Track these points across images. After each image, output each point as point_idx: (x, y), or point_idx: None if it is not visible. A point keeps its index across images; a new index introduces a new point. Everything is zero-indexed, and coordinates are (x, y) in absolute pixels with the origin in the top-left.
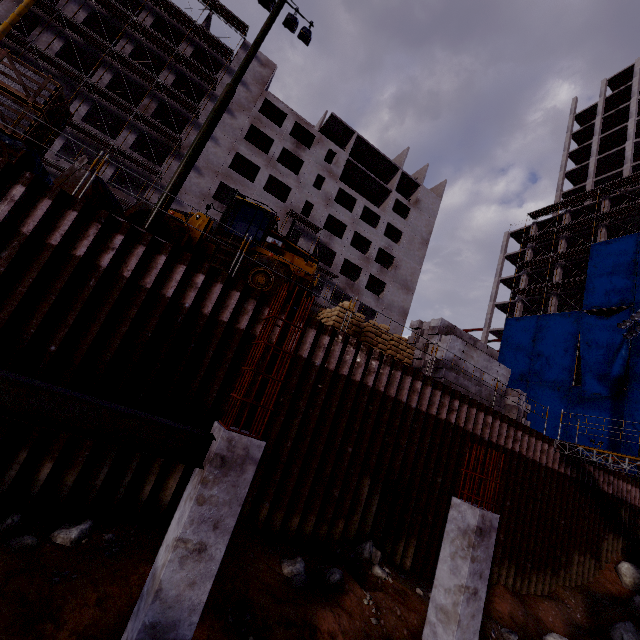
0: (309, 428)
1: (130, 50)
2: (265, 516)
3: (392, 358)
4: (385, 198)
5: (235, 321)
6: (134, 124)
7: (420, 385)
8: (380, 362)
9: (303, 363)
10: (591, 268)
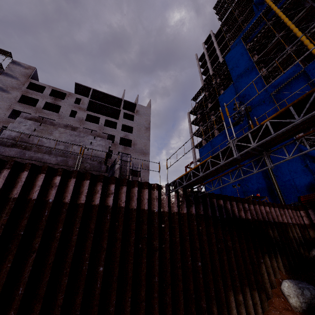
0: None
1: None
2: None
3: None
4: (119, 114)
5: None
6: None
7: None
8: None
9: None
10: (222, 107)
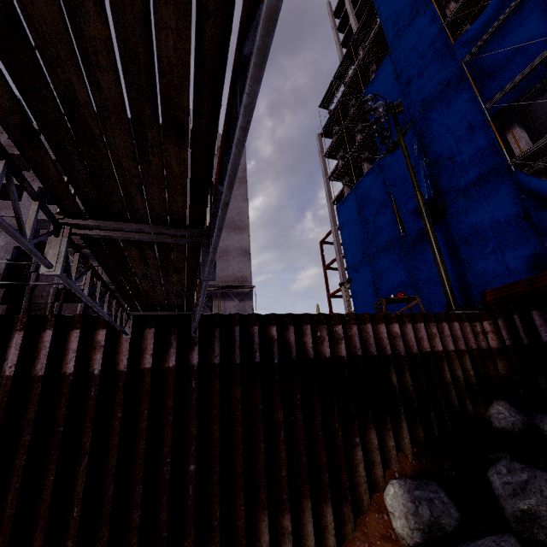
0: None
1: None
2: None
3: None
4: None
5: None
6: None
7: None
8: None
9: None
10: None
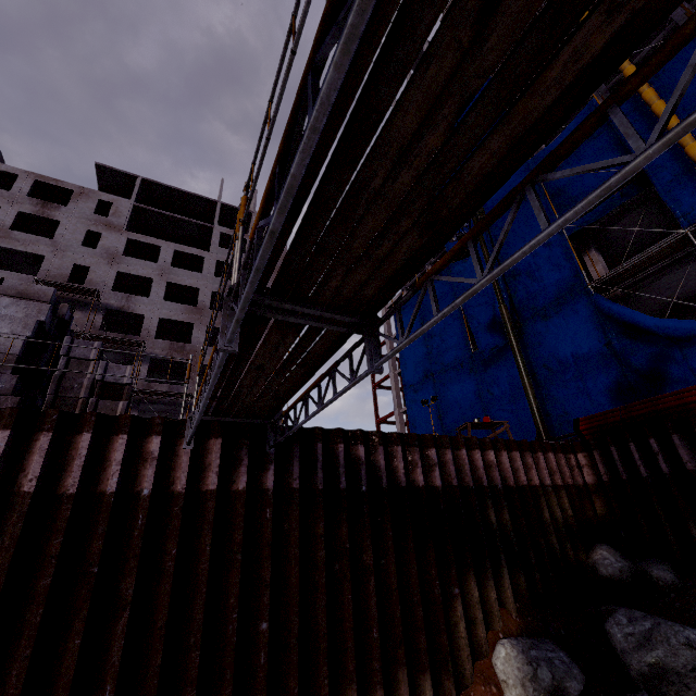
0: None
1: None
2: None
3: None
4: (211, 238)
5: None
6: None
7: None
8: None
9: None
10: None
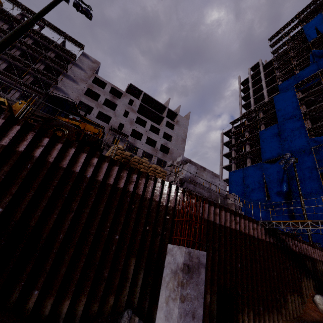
0: (80, 223)
1: (19, 53)
2: (33, 303)
3: (146, 173)
4: (161, 121)
5: (16, 146)
6: (19, 87)
7: (168, 190)
8: (138, 176)
9: (75, 175)
10: (261, 142)
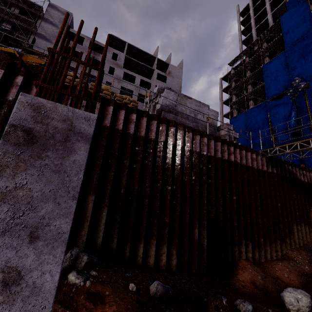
0: None
1: None
2: None
3: (101, 96)
4: (152, 74)
5: None
6: None
7: (135, 116)
8: None
9: None
10: (265, 77)
